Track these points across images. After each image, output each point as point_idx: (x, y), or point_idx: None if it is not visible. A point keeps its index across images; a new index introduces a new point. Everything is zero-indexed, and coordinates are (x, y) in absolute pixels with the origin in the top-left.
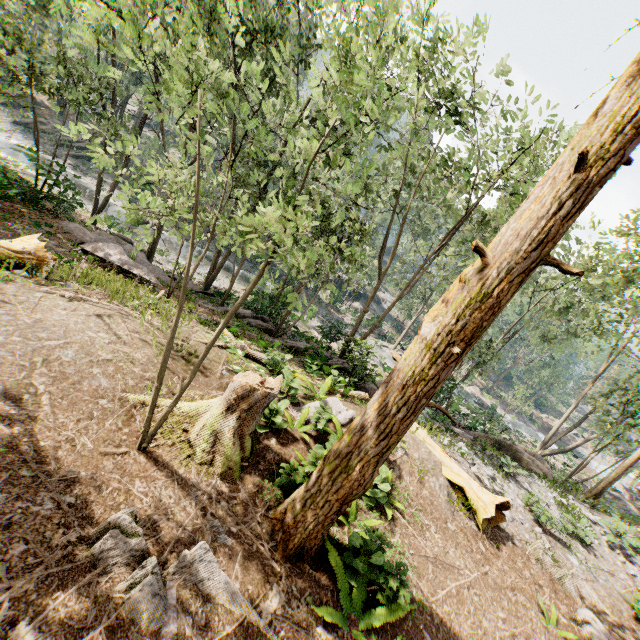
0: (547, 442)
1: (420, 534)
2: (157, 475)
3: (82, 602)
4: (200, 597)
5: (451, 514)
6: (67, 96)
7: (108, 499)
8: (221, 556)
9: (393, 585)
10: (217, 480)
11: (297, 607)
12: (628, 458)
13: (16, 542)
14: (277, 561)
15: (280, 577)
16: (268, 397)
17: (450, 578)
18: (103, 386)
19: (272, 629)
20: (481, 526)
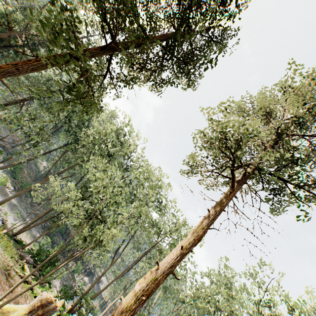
0: None
1: None
2: None
3: None
4: None
5: None
6: (32, 137)
7: None
8: None
9: None
10: None
11: None
12: None
13: None
14: None
15: None
16: (54, 310)
17: None
18: None
19: None
20: None
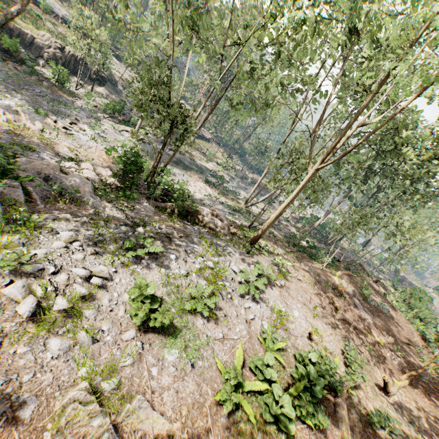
0: (250, 198)
1: None
2: None
3: None
4: None
5: None
6: None
7: None
8: None
9: None
10: None
11: None
12: (279, 209)
13: None
14: None
15: None
16: None
17: None
18: None
19: None
20: None
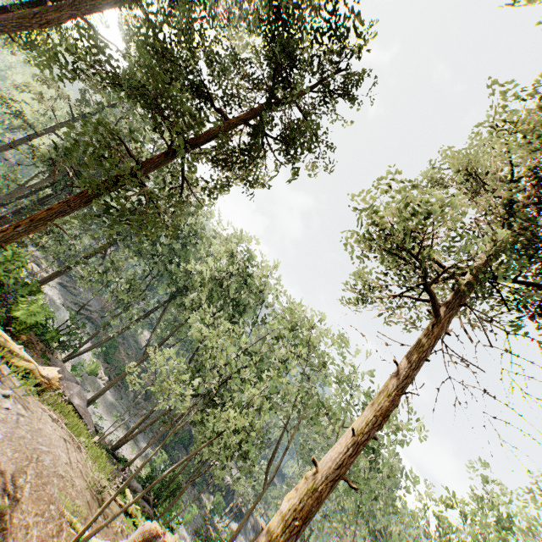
0: None
1: None
2: None
3: None
4: None
5: None
6: (120, 296)
7: None
8: None
9: None
10: None
11: None
12: None
13: None
14: None
15: None
16: None
17: None
18: (56, 494)
19: None
20: None
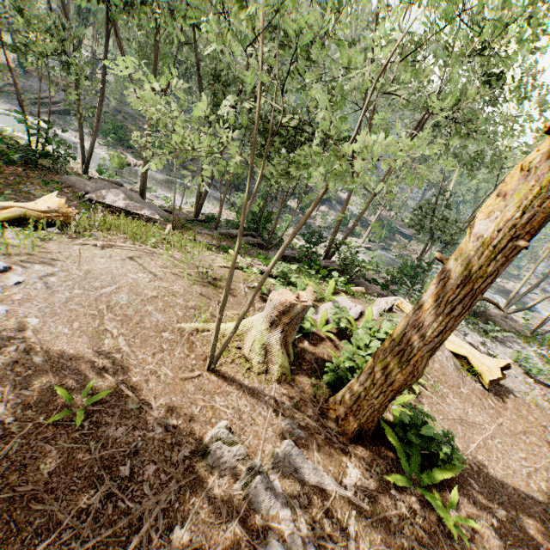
0: (509, 303)
1: (442, 401)
2: (229, 389)
3: (213, 503)
4: (298, 483)
5: (461, 380)
6: (34, 49)
7: (200, 416)
8: (301, 447)
9: (447, 451)
10: (275, 385)
11: (370, 478)
12: None
13: (146, 464)
14: (343, 443)
15: (350, 456)
16: (305, 309)
17: (475, 433)
18: (160, 321)
19: (358, 499)
20: (487, 386)
